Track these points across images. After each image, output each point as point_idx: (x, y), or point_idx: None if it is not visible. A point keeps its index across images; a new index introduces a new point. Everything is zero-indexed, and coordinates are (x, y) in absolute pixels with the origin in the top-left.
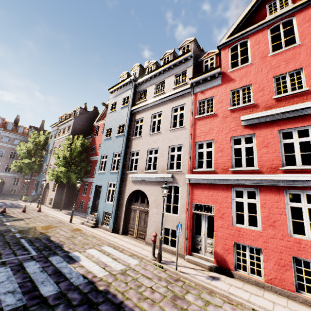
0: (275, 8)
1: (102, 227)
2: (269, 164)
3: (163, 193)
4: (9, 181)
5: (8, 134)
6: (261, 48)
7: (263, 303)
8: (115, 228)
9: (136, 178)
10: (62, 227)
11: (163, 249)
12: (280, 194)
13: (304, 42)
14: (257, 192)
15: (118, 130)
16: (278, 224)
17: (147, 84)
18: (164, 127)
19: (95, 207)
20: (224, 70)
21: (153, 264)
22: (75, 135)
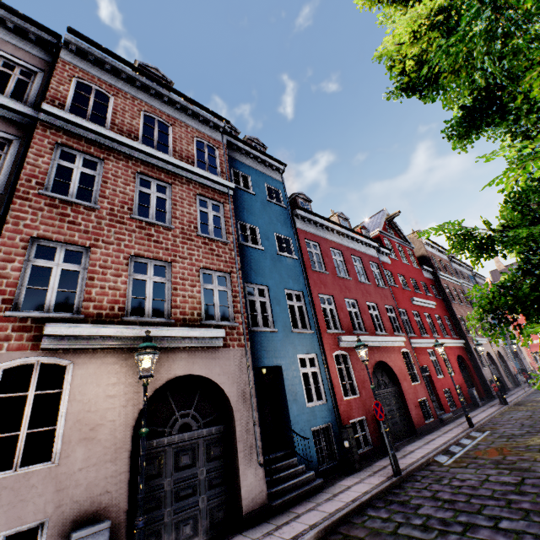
0: None
1: None
2: None
3: None
4: None
5: None
6: None
7: None
8: None
9: None
10: None
11: None
12: None
13: None
14: None
15: None
16: None
17: None
18: None
19: None
20: None
21: None
22: None
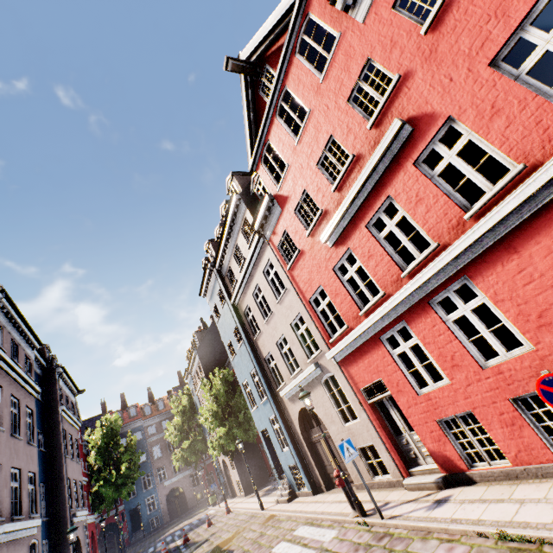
0: (267, 88)
1: (300, 492)
2: (389, 277)
3: (306, 406)
4: (188, 485)
5: (151, 421)
6: (285, 143)
7: (500, 513)
8: (315, 485)
9: (289, 392)
10: (252, 524)
11: (377, 486)
12: (428, 312)
13: (312, 106)
14: (407, 326)
15: (237, 339)
16: (459, 359)
17: (227, 261)
18: (270, 303)
19: (280, 466)
20: (274, 192)
21: (357, 525)
22: (209, 373)
